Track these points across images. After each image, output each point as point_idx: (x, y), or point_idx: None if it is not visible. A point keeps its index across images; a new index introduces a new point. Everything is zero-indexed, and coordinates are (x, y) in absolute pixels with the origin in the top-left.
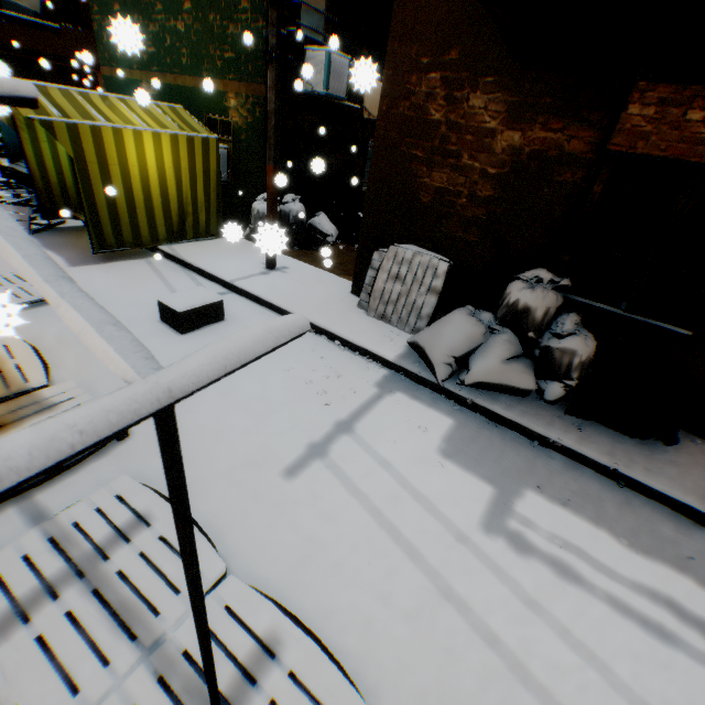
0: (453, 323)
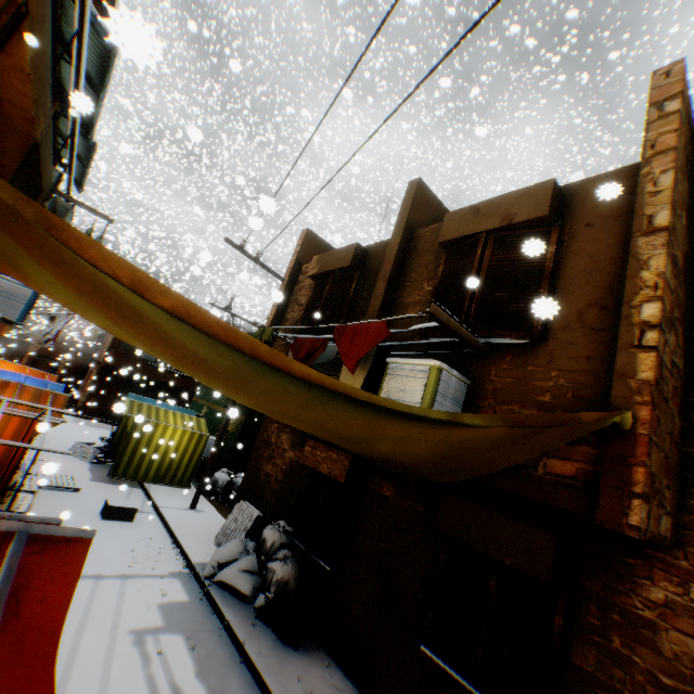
0: (229, 541)
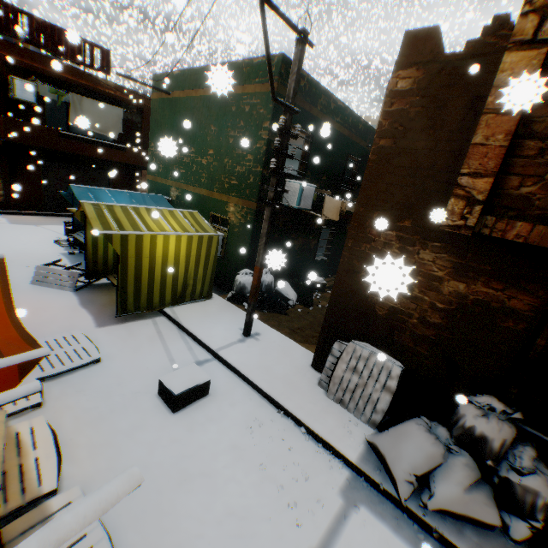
0: (412, 437)
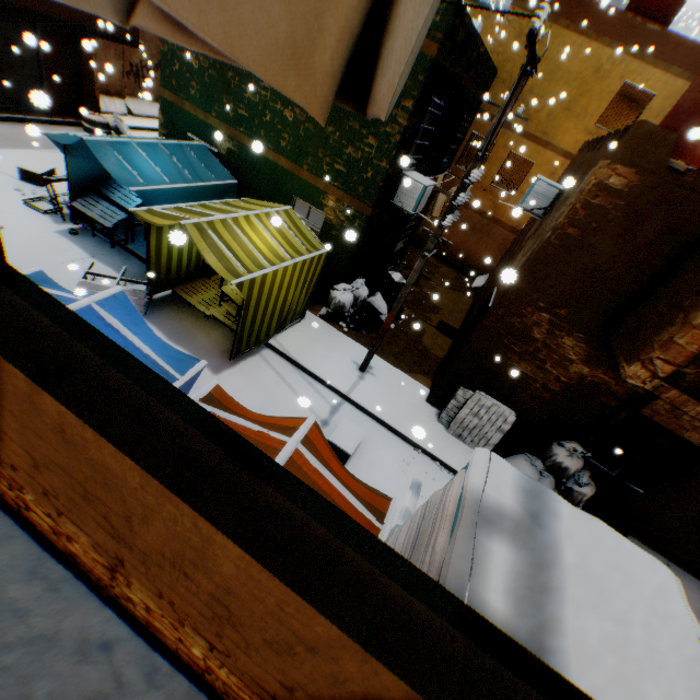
0: (522, 470)
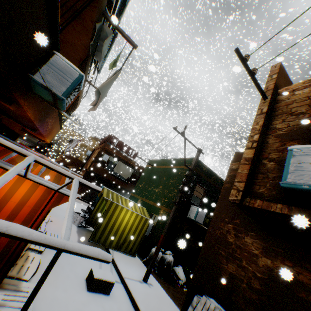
0: None
